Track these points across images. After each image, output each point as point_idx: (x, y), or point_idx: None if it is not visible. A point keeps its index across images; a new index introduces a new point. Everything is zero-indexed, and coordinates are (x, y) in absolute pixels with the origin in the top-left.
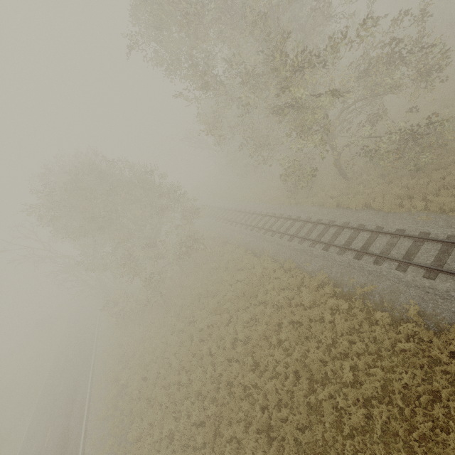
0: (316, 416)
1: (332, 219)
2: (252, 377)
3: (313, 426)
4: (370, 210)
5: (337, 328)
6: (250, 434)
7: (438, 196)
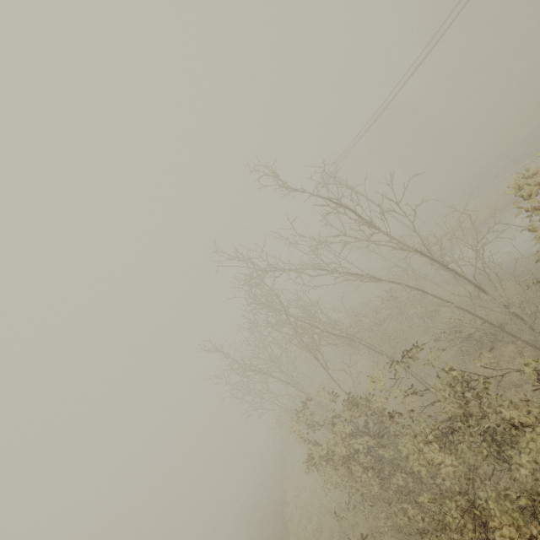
0: None
1: None
2: None
3: None
4: None
5: None
6: None
7: None
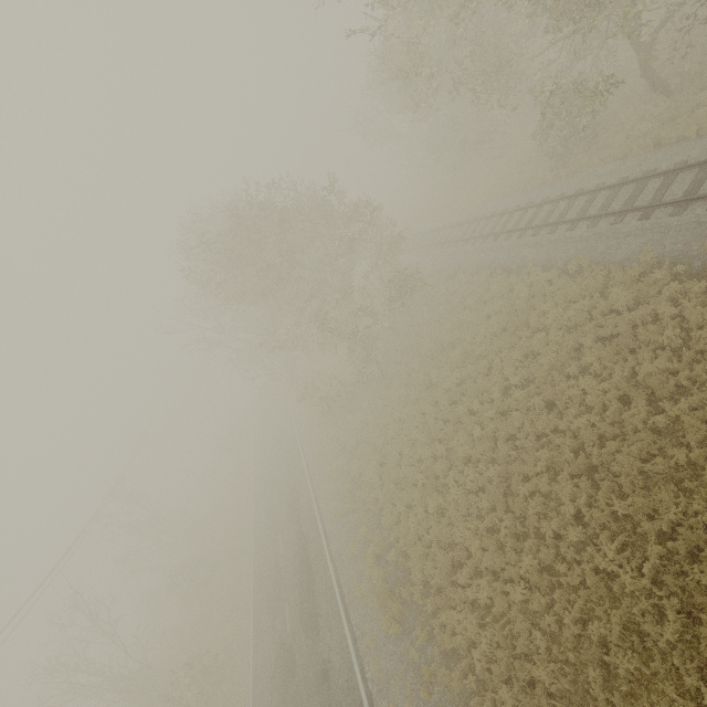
0: (670, 441)
1: (649, 168)
2: (547, 420)
3: (667, 453)
4: None
5: (689, 320)
6: (561, 482)
7: None
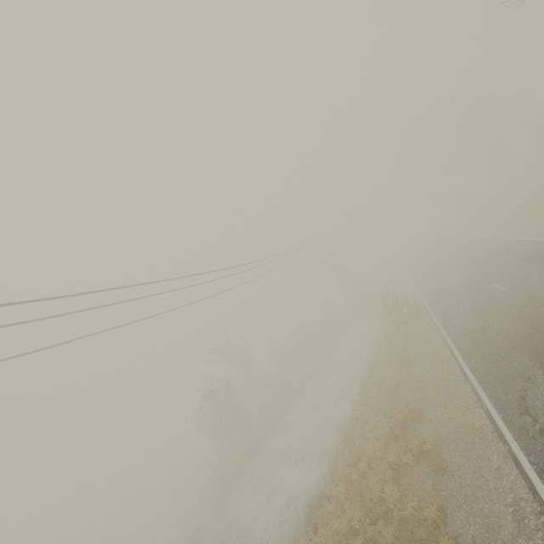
0: None
1: None
2: None
3: None
4: None
5: None
6: None
7: None
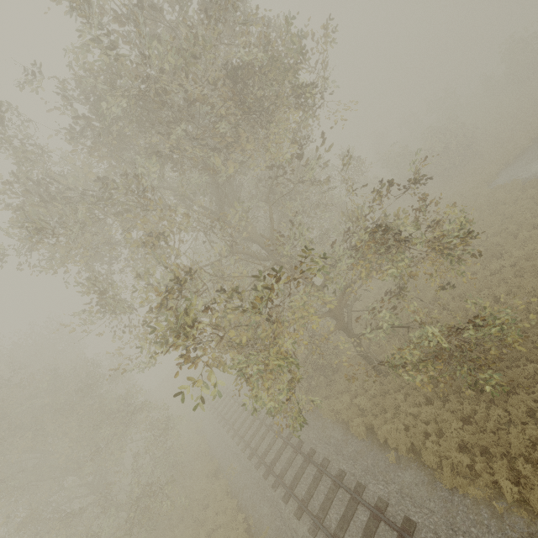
0: None
1: (361, 477)
2: None
3: None
4: (420, 469)
5: None
6: None
7: (537, 475)
